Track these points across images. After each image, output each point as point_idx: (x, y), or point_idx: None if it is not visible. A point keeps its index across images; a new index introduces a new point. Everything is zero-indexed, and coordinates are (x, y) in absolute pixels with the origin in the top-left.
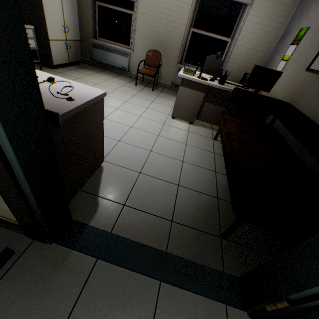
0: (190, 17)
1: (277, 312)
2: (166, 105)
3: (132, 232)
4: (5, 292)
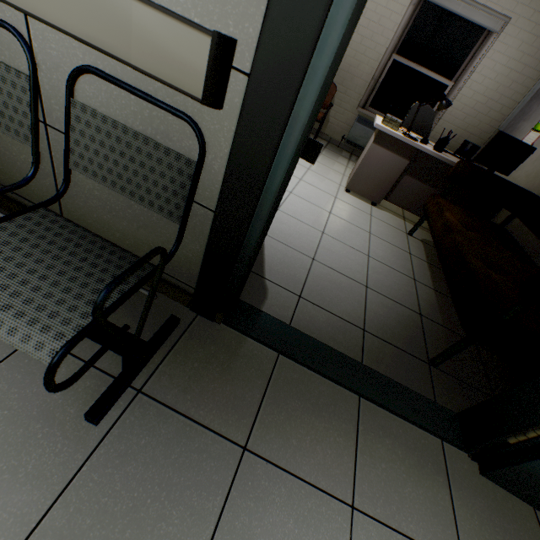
0: (396, 35)
1: (522, 445)
2: (334, 170)
3: (315, 332)
4: (179, 366)
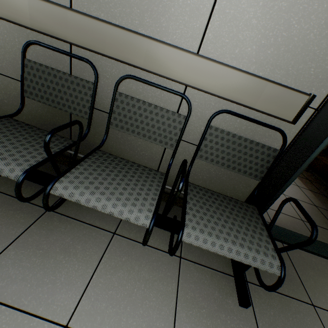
0: None
1: None
2: None
3: (285, 226)
4: None
